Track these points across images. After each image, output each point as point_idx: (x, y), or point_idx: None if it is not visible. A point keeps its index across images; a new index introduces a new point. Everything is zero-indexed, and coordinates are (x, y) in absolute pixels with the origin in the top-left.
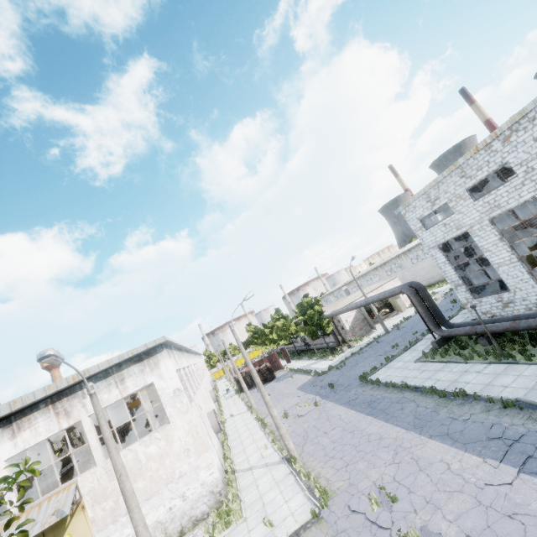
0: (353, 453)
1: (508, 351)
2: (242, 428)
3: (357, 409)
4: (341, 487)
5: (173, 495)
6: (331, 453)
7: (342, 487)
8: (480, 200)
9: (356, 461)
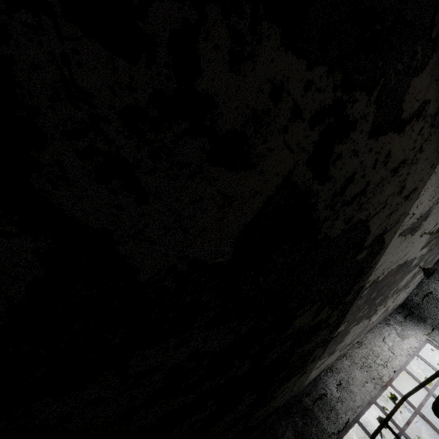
0: (426, 428)
1: None
2: None
3: (419, 420)
4: (426, 435)
5: None
6: (415, 436)
7: (427, 435)
8: None
9: (428, 428)
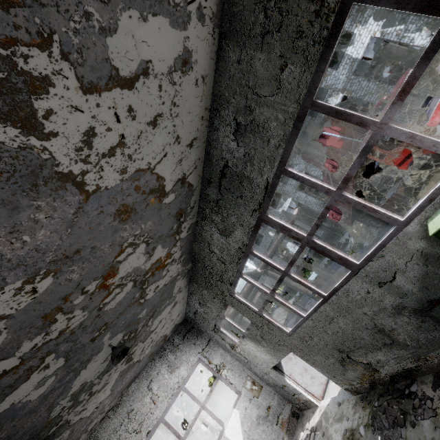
0: None
1: (290, 295)
2: (221, 414)
3: None
4: None
5: (201, 434)
6: None
7: None
8: (260, 245)
9: None
